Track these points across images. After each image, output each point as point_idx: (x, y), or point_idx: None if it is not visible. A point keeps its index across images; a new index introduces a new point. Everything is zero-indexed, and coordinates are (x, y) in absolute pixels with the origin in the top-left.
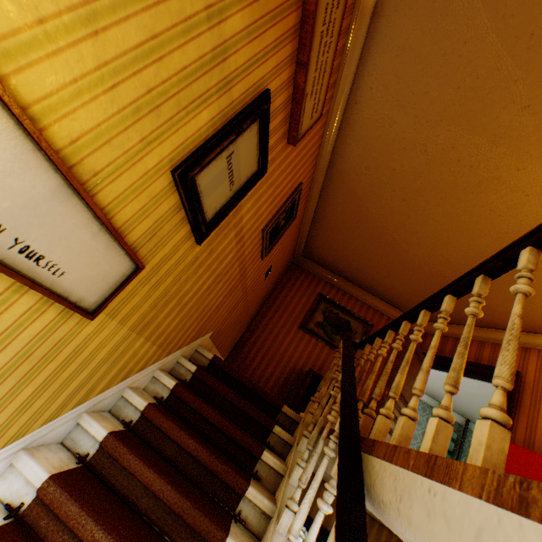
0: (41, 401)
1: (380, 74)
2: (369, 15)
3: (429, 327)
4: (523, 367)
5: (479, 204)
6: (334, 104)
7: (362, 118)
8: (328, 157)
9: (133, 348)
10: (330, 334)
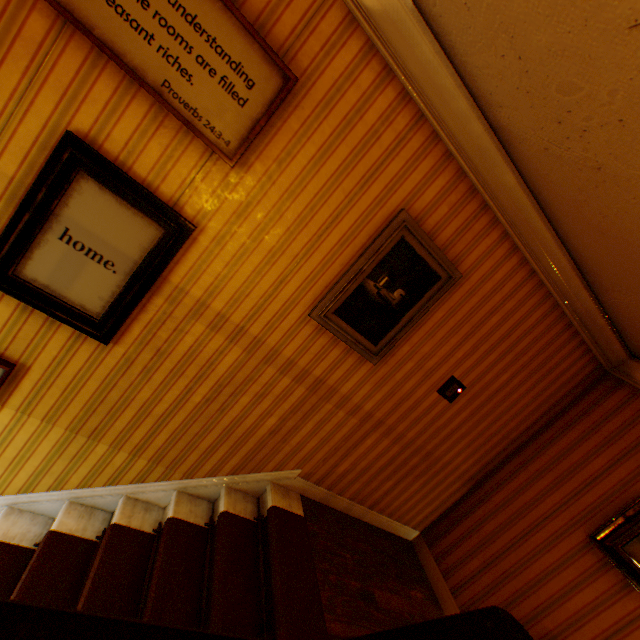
0: (0, 471)
1: None
2: None
3: None
4: None
5: None
6: (372, 23)
7: None
8: (475, 126)
9: (96, 452)
10: None
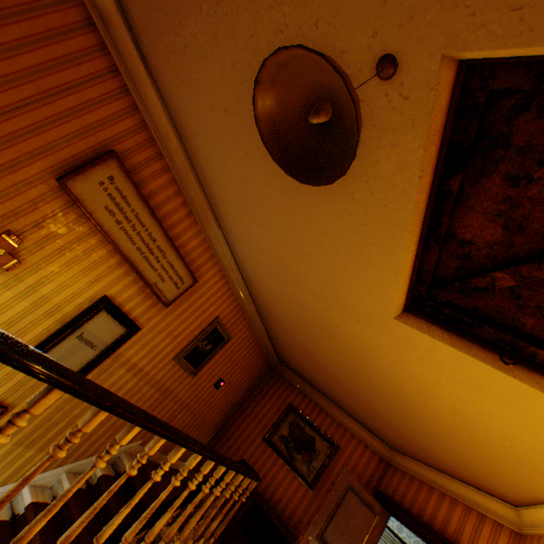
0: None
1: (240, 249)
2: (214, 221)
3: (400, 459)
4: (473, 542)
5: (345, 343)
6: (223, 265)
7: (248, 271)
8: (246, 293)
9: (25, 456)
10: (292, 451)
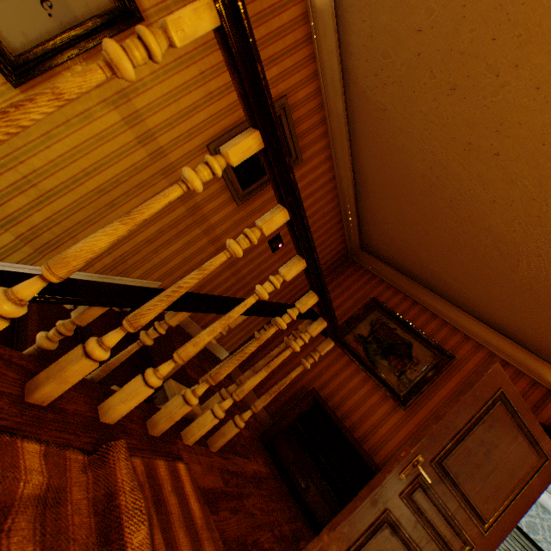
0: None
1: None
2: None
3: None
4: None
5: None
6: None
7: None
8: (335, 63)
9: None
10: (373, 356)
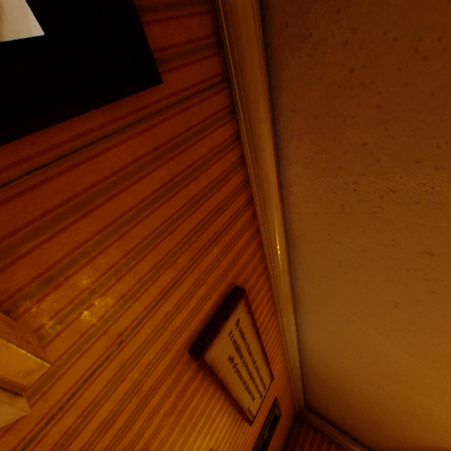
0: None
1: (316, 334)
2: (291, 311)
3: None
4: None
5: None
6: (286, 345)
7: (314, 349)
8: (297, 361)
9: None
10: None
